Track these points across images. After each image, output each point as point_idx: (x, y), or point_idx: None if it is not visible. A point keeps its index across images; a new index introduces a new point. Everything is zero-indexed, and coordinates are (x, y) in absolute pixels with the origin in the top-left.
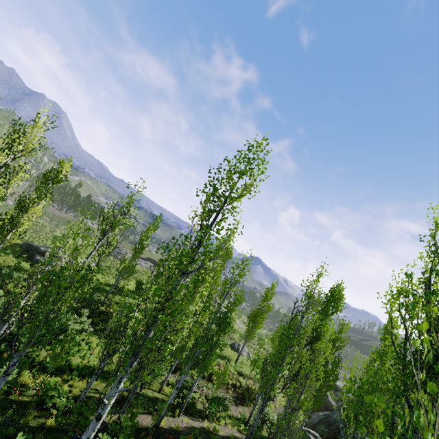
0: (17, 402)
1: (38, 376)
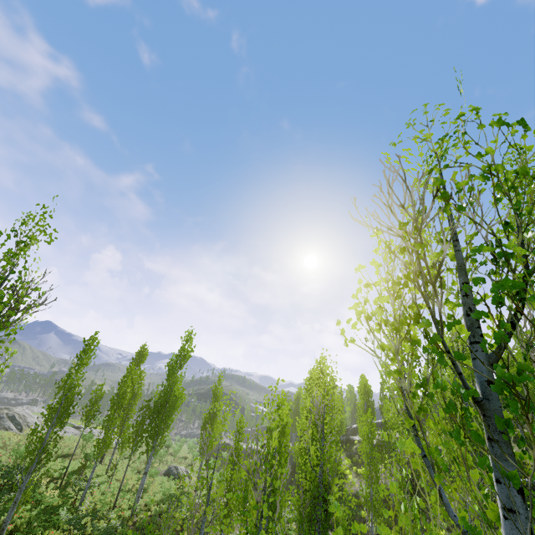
0: None
1: None
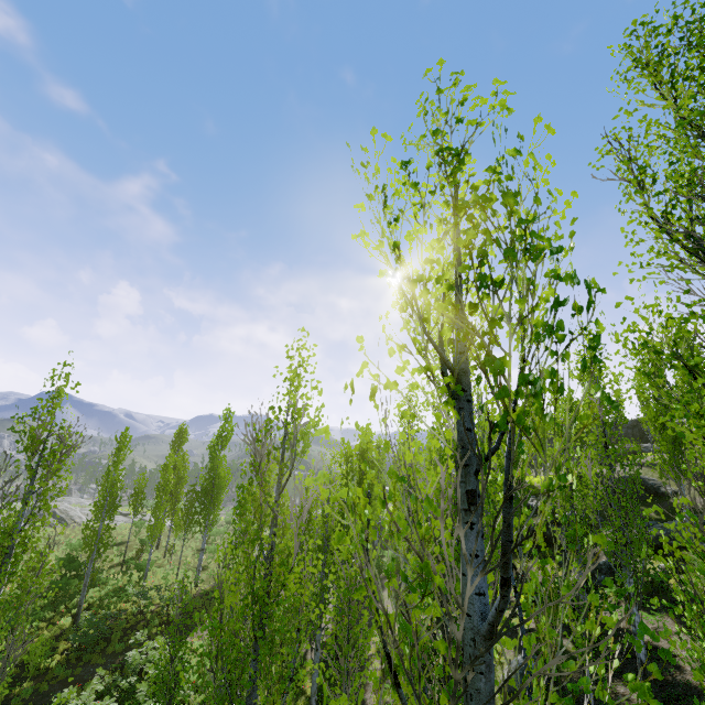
0: None
1: None
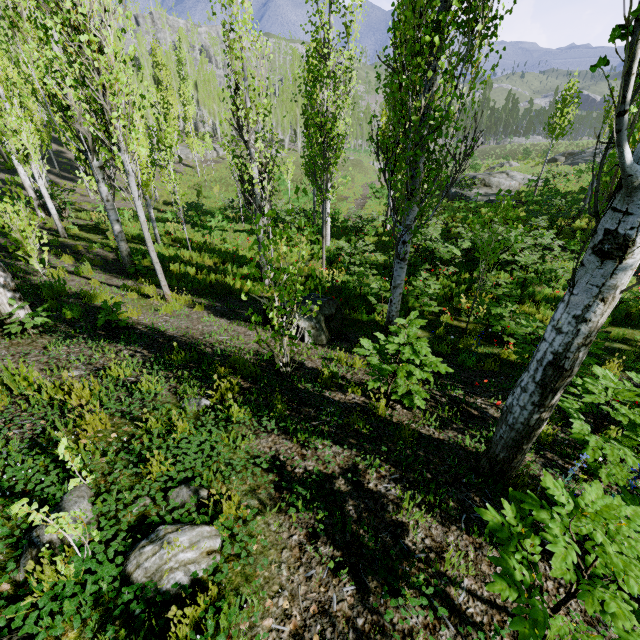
0: (452, 325)
1: (473, 297)
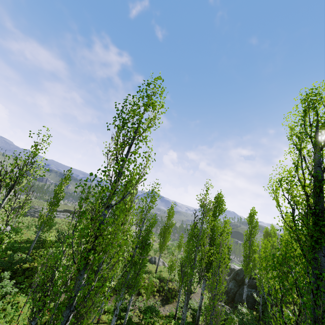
0: None
1: None
